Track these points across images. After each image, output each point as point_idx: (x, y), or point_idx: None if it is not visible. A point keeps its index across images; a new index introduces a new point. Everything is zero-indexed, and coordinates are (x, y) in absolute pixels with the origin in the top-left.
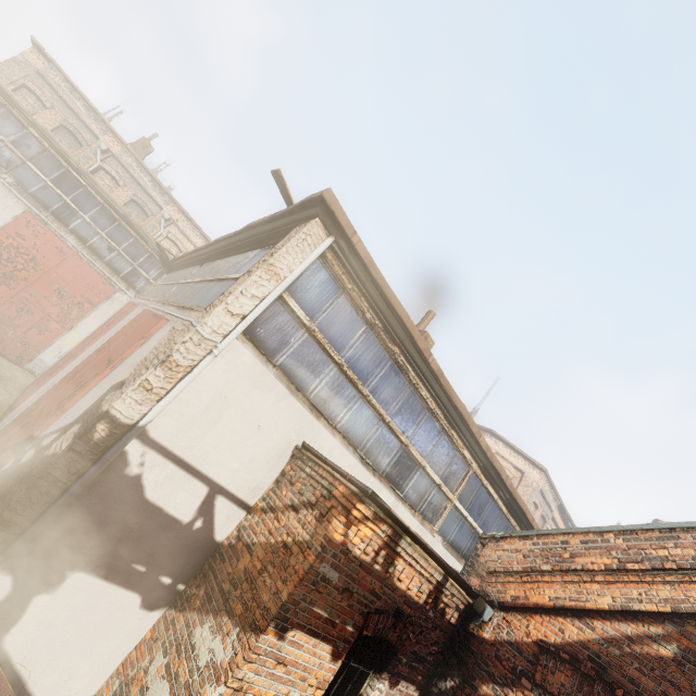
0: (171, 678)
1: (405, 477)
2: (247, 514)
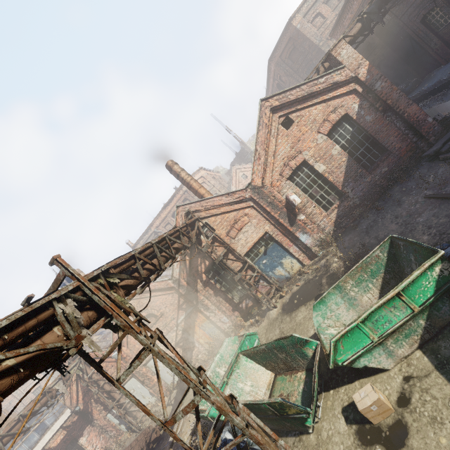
0: None
1: (45, 426)
2: None
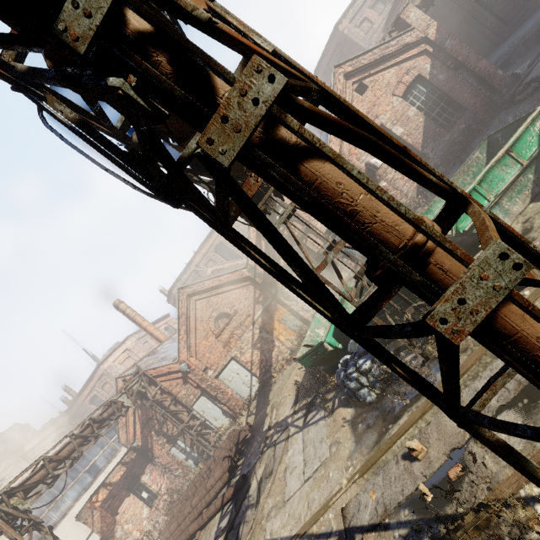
0: (125, 539)
1: (97, 468)
2: (94, 531)
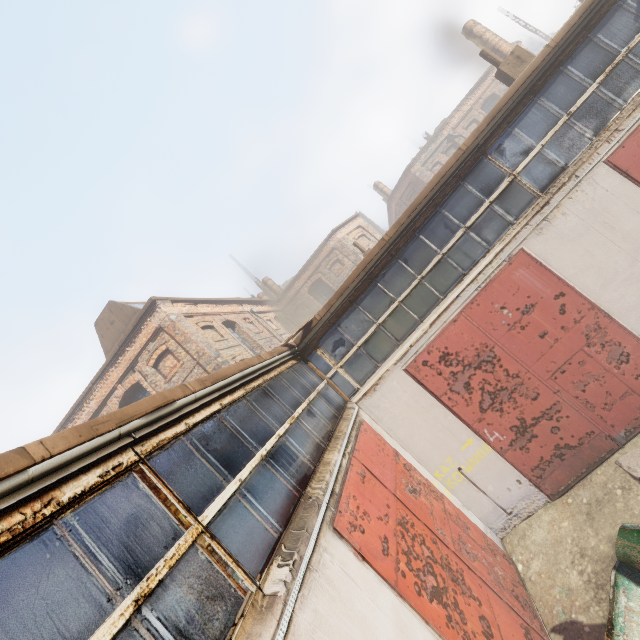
0: None
1: None
2: None
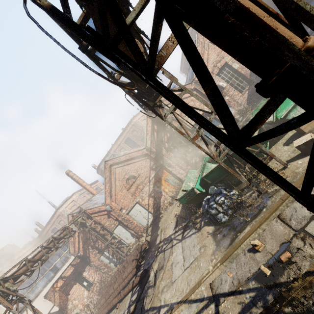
0: (74, 310)
1: (57, 268)
2: (55, 305)
